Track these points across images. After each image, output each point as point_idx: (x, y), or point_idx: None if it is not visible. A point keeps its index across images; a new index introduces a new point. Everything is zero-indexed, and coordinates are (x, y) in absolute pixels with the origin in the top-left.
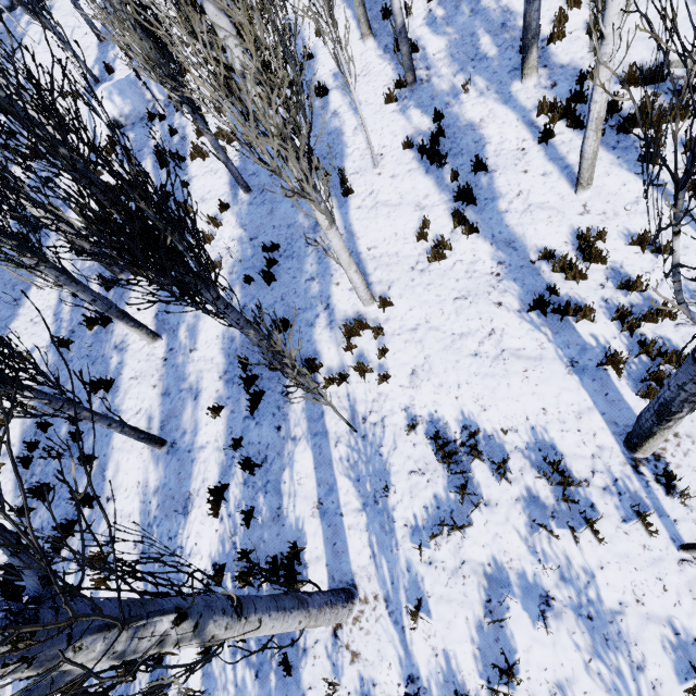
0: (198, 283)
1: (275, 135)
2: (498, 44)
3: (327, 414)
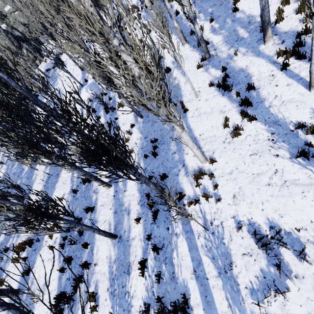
0: (126, 167)
1: (155, 99)
2: (248, 31)
3: (191, 221)
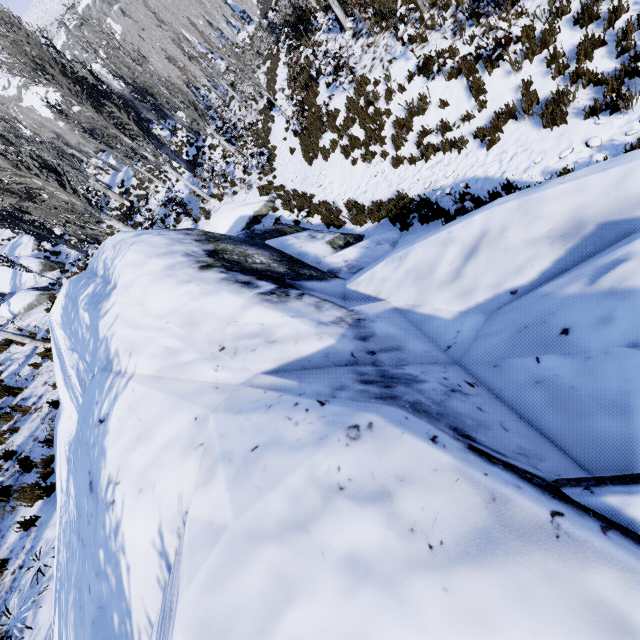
0: None
1: None
2: None
3: None
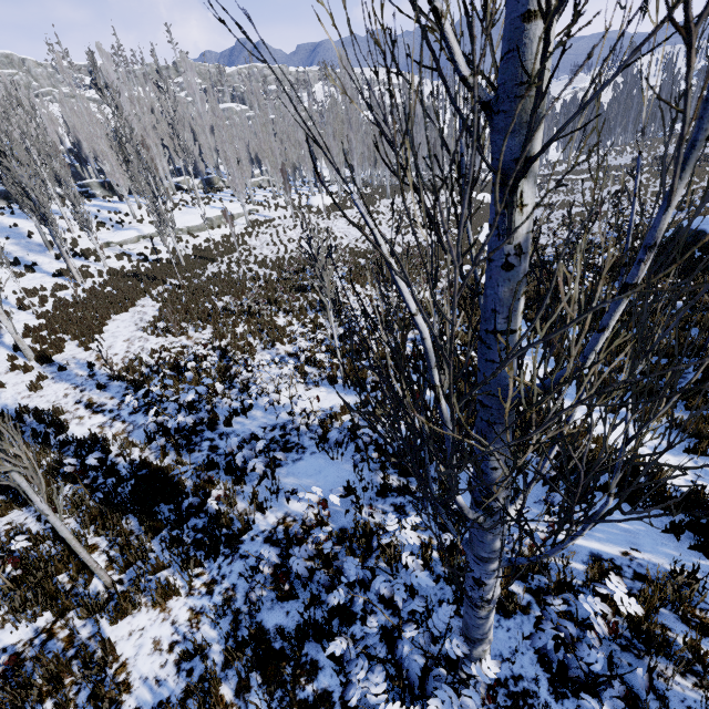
0: None
1: None
2: (40, 248)
3: None
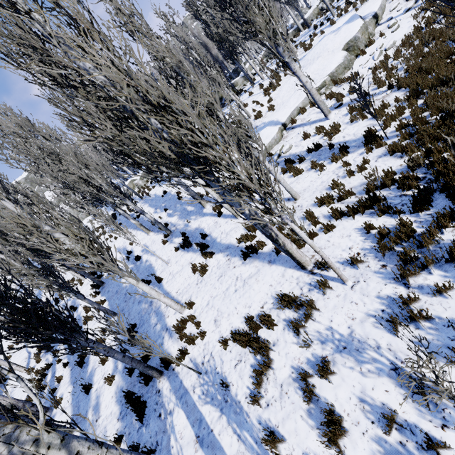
0: (74, 334)
1: (89, 254)
2: (193, 206)
3: (184, 380)
